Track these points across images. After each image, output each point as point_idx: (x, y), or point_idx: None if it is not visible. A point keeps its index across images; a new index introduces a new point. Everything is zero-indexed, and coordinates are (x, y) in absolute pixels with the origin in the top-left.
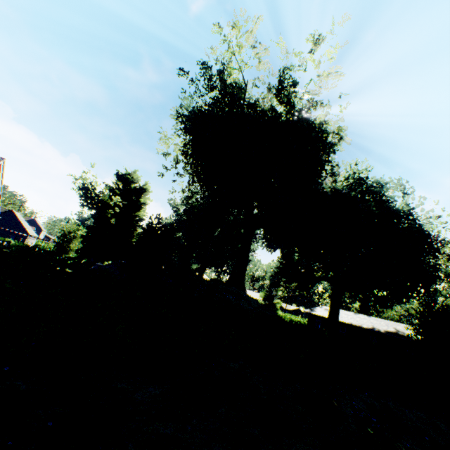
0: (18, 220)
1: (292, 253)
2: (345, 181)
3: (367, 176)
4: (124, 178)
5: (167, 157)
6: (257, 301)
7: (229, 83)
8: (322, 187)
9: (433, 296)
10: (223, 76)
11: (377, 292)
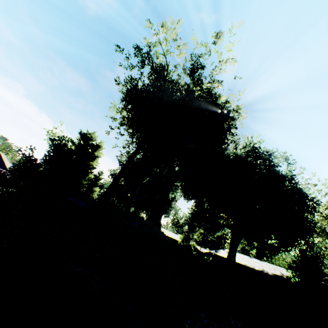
0: (2, 159)
1: (203, 203)
2: (243, 149)
3: (259, 146)
4: (85, 136)
5: (115, 121)
6: (165, 235)
7: (156, 64)
8: (224, 150)
9: (311, 247)
10: (151, 58)
11: (266, 240)
